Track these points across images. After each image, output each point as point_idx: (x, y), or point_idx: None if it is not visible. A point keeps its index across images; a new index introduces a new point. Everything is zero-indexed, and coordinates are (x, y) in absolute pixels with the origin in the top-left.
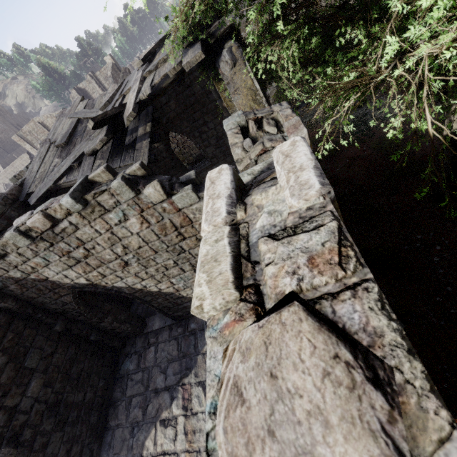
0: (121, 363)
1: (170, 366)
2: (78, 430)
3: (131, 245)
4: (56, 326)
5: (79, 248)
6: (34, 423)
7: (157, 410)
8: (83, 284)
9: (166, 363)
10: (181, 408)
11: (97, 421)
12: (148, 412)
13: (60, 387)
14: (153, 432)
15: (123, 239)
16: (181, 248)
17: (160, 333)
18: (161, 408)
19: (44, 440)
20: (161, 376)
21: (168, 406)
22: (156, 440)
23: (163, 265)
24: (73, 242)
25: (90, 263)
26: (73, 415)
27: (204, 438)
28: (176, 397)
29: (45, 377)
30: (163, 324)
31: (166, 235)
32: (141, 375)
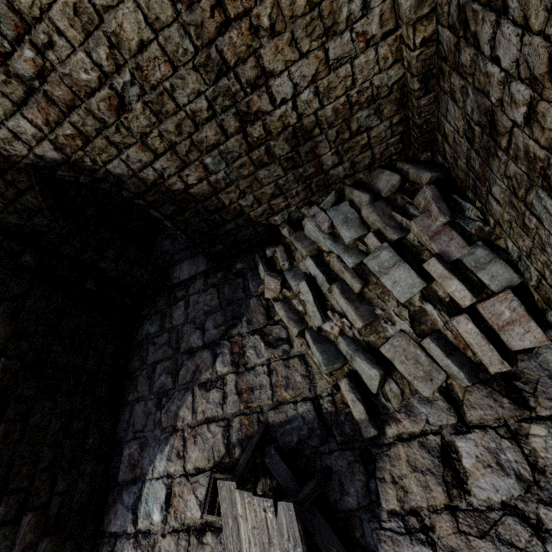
0: (138, 328)
1: (209, 319)
2: (78, 403)
3: (124, 39)
4: (25, 255)
5: (21, 42)
6: (3, 384)
7: (193, 372)
8: (51, 161)
9: (203, 317)
10: (229, 364)
11: (107, 395)
12: (180, 377)
13: (42, 343)
14: (190, 399)
15: (105, 15)
16: (220, 59)
17: (191, 283)
18: (200, 369)
19: (23, 408)
20: (197, 333)
21: (210, 366)
22: (194, 407)
23: (190, 113)
24: (5, 20)
25: (52, 97)
26: (68, 382)
27: (268, 395)
28: (220, 353)
29: (14, 324)
30: (195, 271)
31: (190, 3)
32: (167, 337)
